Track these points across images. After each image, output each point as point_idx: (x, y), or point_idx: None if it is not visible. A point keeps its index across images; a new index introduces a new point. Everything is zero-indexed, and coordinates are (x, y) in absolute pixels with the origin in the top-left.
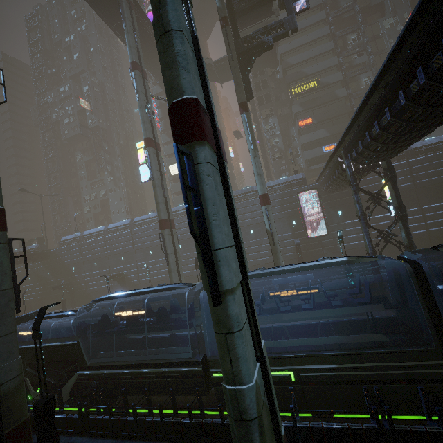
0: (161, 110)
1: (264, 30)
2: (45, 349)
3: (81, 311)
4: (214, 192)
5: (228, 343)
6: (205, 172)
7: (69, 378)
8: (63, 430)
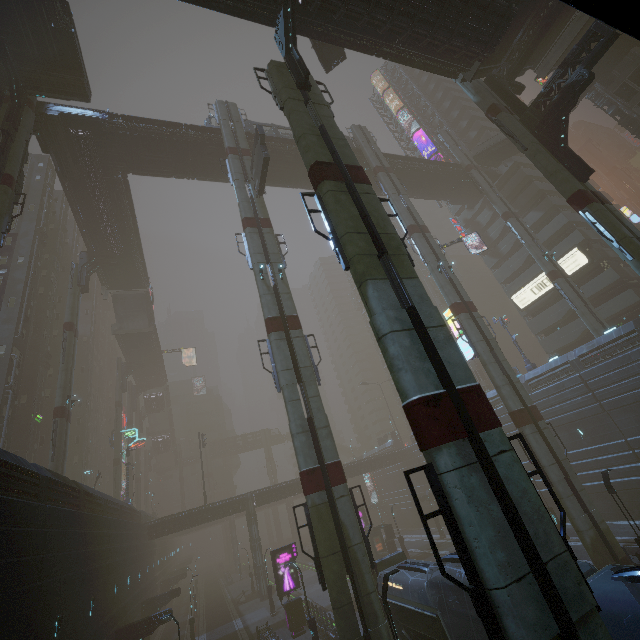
0: (470, 228)
1: (561, 69)
2: (410, 613)
3: (434, 567)
4: (467, 507)
5: None
6: (451, 483)
7: None
8: None
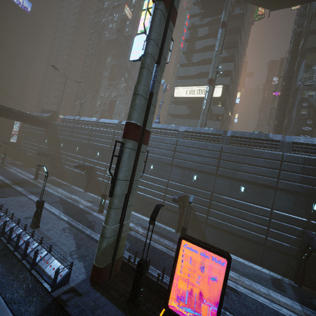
0: (190, 31)
1: None
2: None
3: None
4: None
5: None
6: None
7: None
8: None
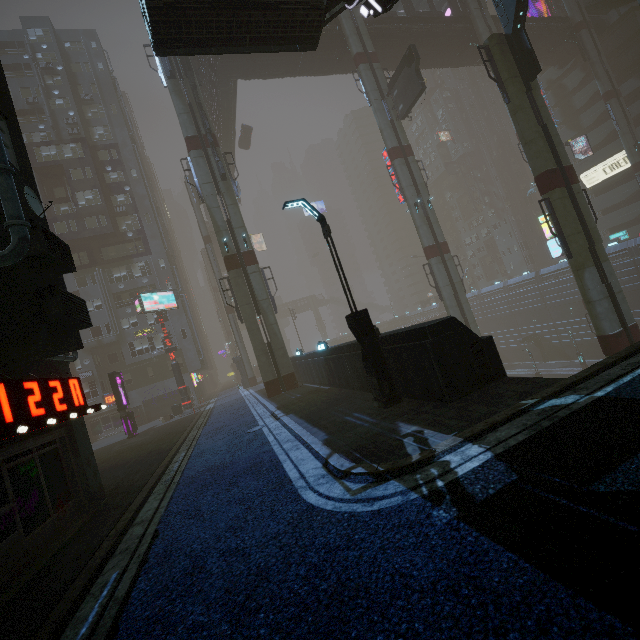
0: (552, 93)
1: None
2: None
3: None
4: None
5: None
6: None
7: None
8: None
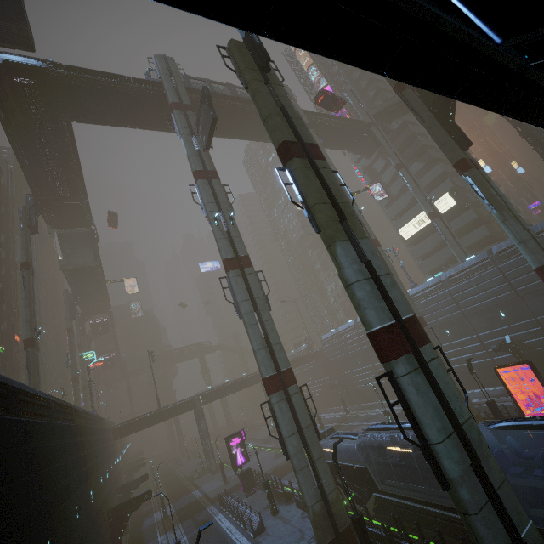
0: (367, 174)
1: None
2: (344, 467)
3: (359, 435)
4: (417, 397)
5: (468, 522)
6: (405, 383)
7: (369, 496)
8: (377, 543)
